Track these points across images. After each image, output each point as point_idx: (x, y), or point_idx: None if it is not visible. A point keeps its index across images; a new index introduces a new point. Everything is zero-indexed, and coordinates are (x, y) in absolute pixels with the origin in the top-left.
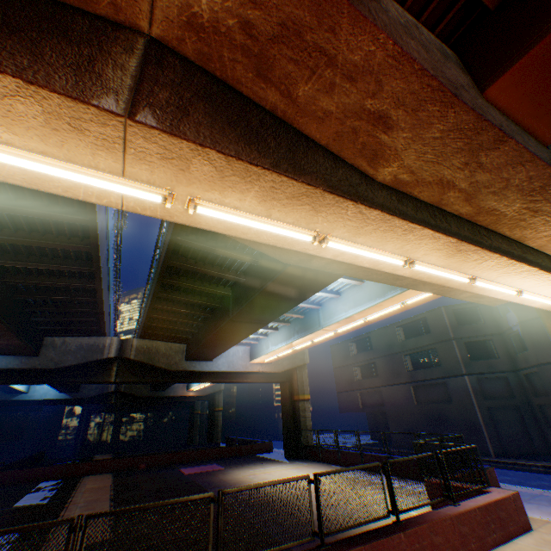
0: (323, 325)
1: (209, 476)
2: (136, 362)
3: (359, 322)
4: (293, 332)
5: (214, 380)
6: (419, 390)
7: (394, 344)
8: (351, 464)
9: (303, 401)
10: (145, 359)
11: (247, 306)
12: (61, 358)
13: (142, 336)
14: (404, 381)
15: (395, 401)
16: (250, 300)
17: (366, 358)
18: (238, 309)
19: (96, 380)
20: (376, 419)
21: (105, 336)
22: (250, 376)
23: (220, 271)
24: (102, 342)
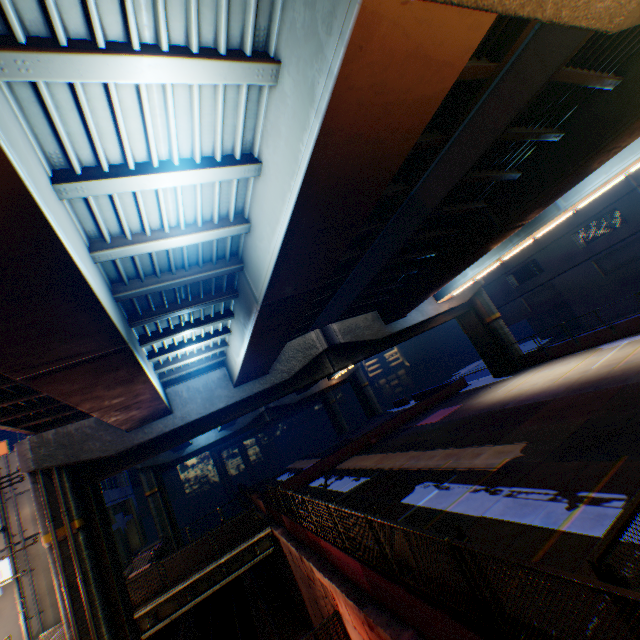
0: (565, 206)
1: (469, 410)
2: (343, 346)
3: (616, 181)
4: (507, 240)
5: (411, 335)
6: (603, 261)
7: (555, 229)
8: (598, 342)
9: (496, 321)
10: (352, 339)
11: (540, 199)
12: (288, 367)
13: (338, 318)
14: (581, 261)
15: (575, 286)
16: (552, 186)
17: (520, 261)
18: (518, 211)
19: (319, 378)
20: (541, 319)
21: (307, 332)
22: (437, 319)
23: (498, 174)
24: (309, 339)
